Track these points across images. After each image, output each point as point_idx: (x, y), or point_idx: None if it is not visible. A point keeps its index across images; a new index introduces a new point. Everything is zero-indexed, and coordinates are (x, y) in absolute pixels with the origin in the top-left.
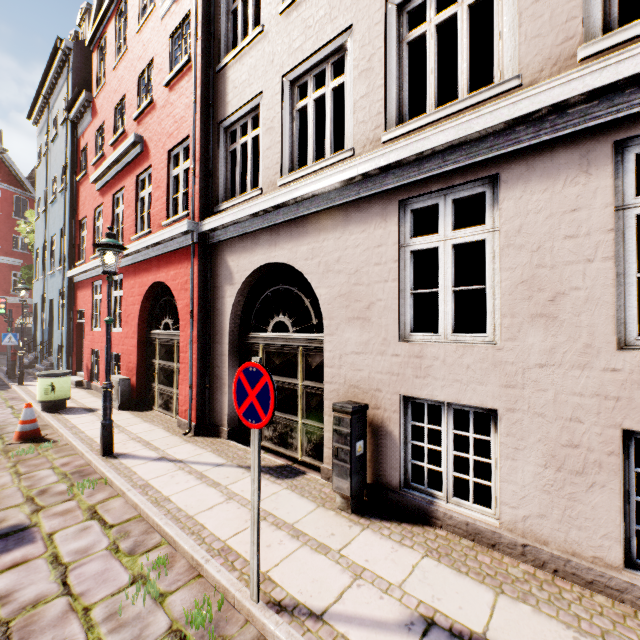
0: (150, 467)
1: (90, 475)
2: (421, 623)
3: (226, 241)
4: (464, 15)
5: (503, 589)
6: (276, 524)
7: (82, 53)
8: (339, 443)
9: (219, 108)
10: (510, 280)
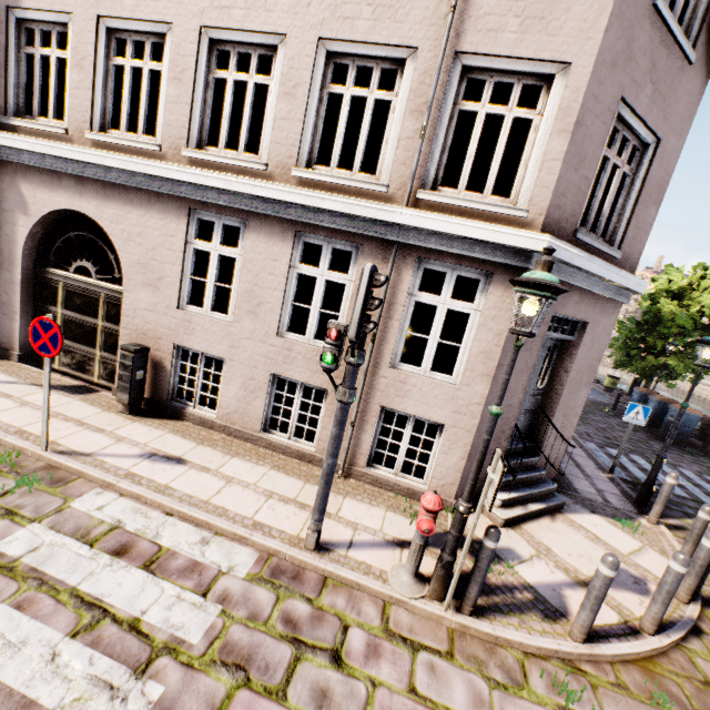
0: None
1: None
2: (150, 455)
3: (19, 164)
4: (251, 89)
5: (204, 443)
6: (66, 419)
7: None
8: (124, 371)
9: None
10: (242, 288)
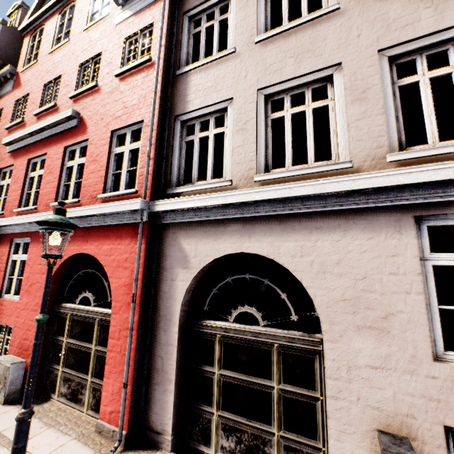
0: None
1: None
2: None
3: (180, 223)
4: None
5: None
6: None
7: (10, 36)
8: None
9: (177, 103)
10: None
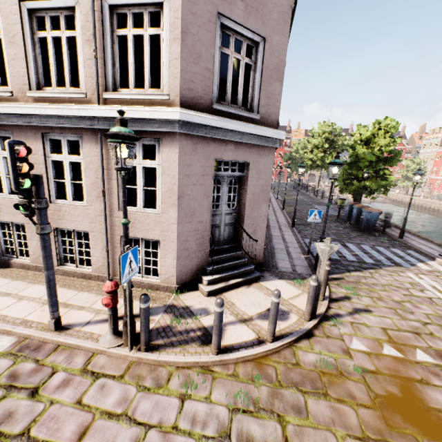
0: None
1: None
2: None
3: None
4: None
5: (18, 279)
6: None
7: None
8: None
9: None
10: None
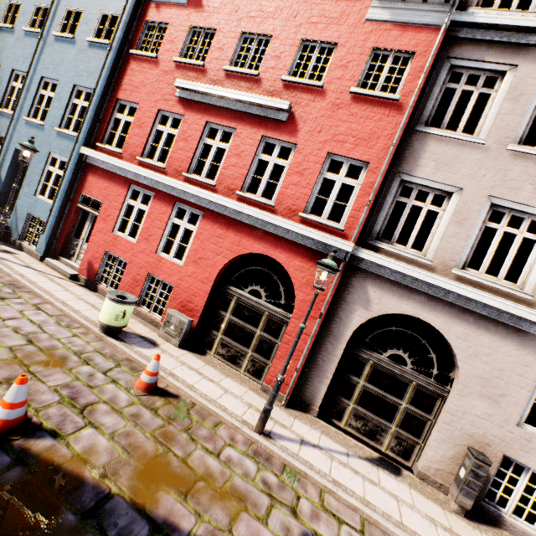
0: (311, 455)
1: (271, 459)
2: None
3: (372, 272)
4: None
5: None
6: (445, 529)
7: None
8: (473, 478)
9: (405, 160)
10: None
